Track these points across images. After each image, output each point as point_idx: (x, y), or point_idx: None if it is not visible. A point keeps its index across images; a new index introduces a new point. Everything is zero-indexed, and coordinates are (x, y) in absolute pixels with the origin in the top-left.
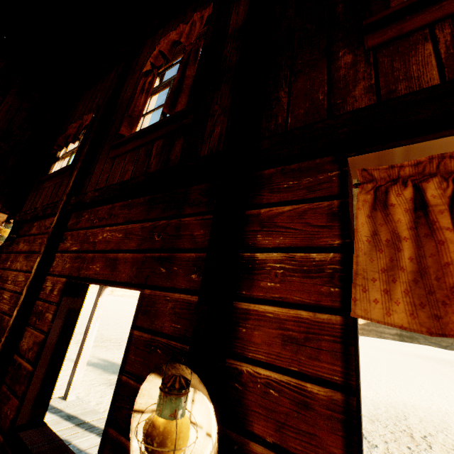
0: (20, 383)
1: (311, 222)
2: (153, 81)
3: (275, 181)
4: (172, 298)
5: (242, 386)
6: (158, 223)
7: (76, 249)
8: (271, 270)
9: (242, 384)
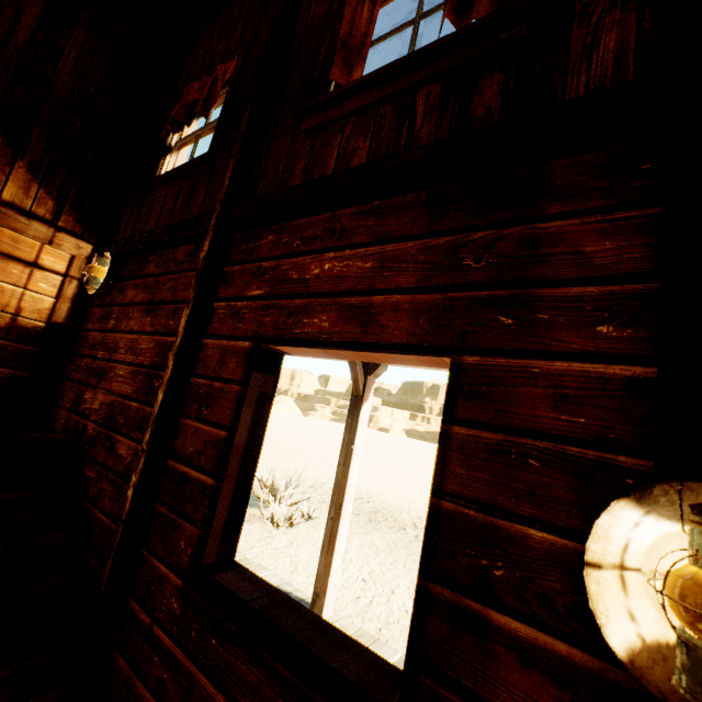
0: (193, 502)
1: None
2: None
3: None
4: (546, 370)
5: None
6: (469, 237)
7: (262, 293)
8: None
9: None
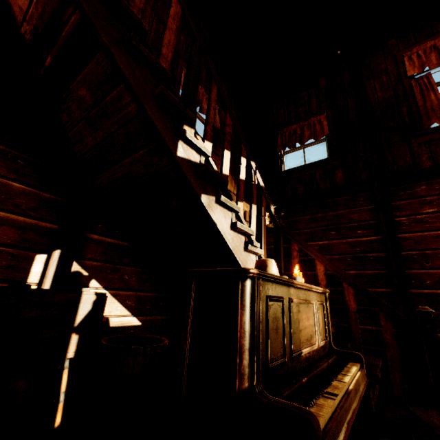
0: None
1: None
2: (430, 81)
3: None
4: None
5: None
6: None
7: (436, 210)
8: None
9: None
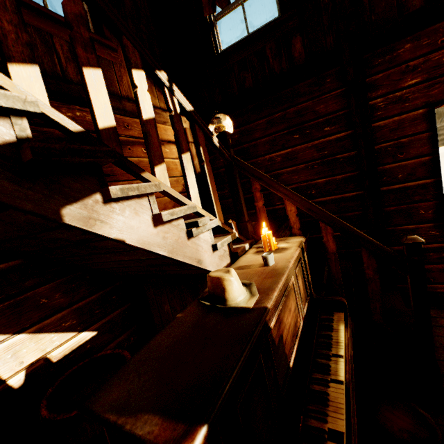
0: (419, 194)
1: None
2: None
3: None
4: None
5: None
6: None
7: (419, 80)
8: None
9: None
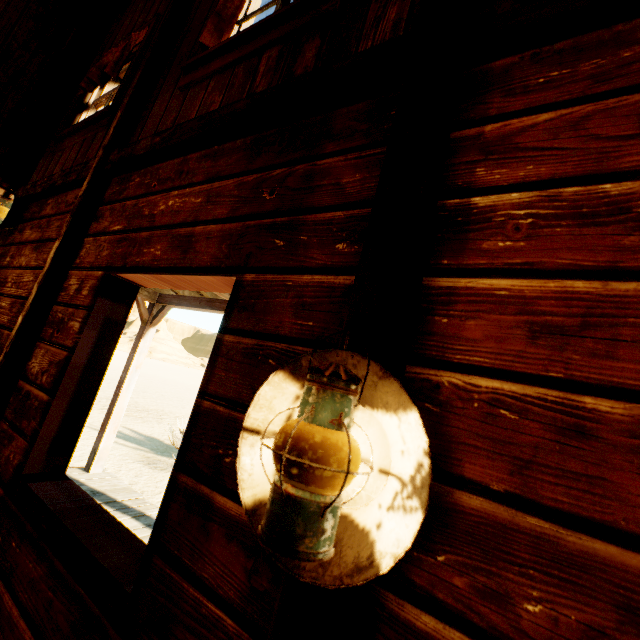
0: (28, 418)
1: (600, 133)
2: None
3: (518, 77)
4: (296, 282)
5: (439, 407)
6: (270, 174)
7: (120, 228)
8: (506, 221)
9: (440, 403)
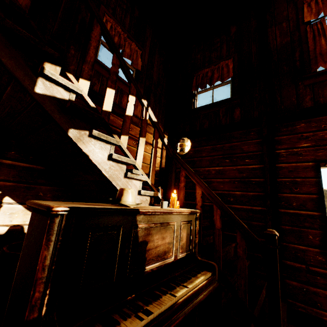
0: (308, 222)
1: None
2: (323, 27)
3: None
4: None
5: None
6: None
7: (309, 145)
8: None
9: None
